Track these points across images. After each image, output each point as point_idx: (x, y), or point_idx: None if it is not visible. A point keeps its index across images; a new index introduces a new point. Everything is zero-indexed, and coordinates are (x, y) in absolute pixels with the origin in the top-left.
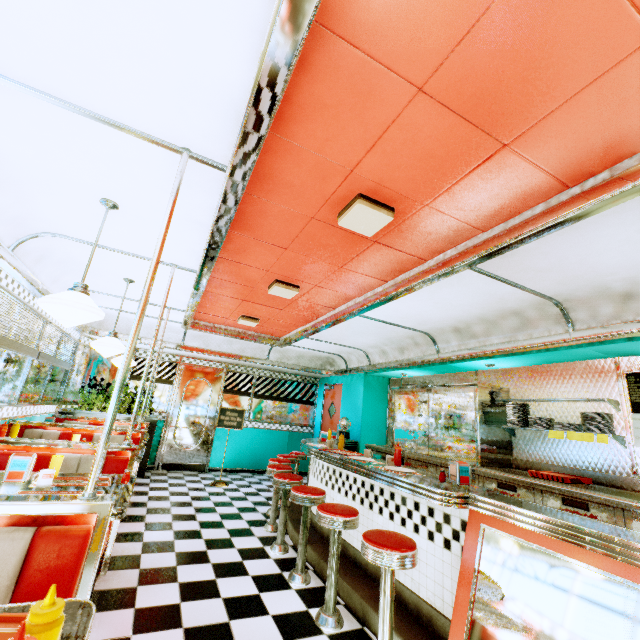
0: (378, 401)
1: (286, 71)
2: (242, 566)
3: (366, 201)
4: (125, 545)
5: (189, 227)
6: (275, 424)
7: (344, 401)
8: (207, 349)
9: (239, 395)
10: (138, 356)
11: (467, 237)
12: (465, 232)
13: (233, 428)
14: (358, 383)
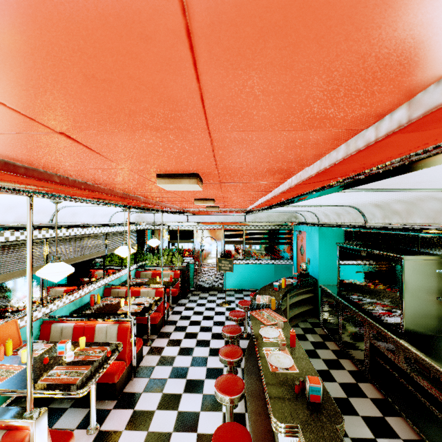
0: (333, 247)
1: None
2: (202, 384)
3: (164, 179)
4: (151, 357)
5: None
6: (263, 260)
7: (307, 246)
8: (203, 222)
9: (235, 244)
10: (171, 229)
11: (297, 170)
12: (288, 169)
13: (227, 271)
14: (315, 234)
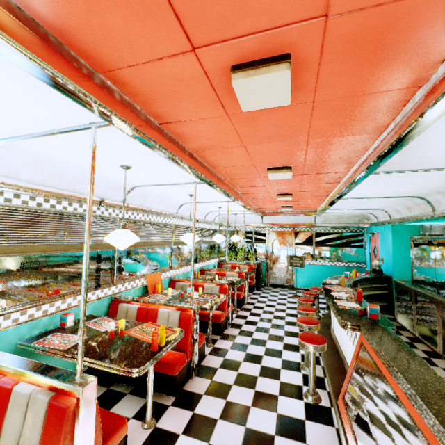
0: (409, 245)
1: (193, 171)
2: (282, 338)
3: (272, 170)
4: (239, 320)
5: (218, 193)
6: (333, 262)
7: (381, 246)
8: (276, 223)
9: (304, 245)
10: (246, 231)
11: (355, 160)
12: (349, 159)
13: (298, 267)
14: (388, 232)
